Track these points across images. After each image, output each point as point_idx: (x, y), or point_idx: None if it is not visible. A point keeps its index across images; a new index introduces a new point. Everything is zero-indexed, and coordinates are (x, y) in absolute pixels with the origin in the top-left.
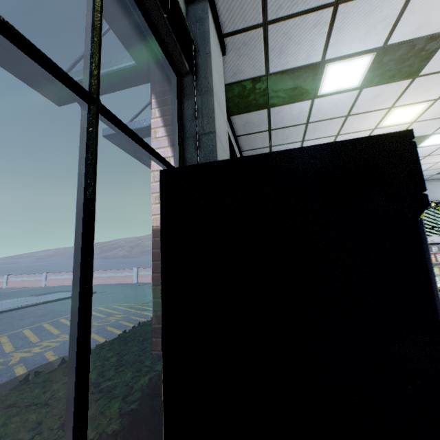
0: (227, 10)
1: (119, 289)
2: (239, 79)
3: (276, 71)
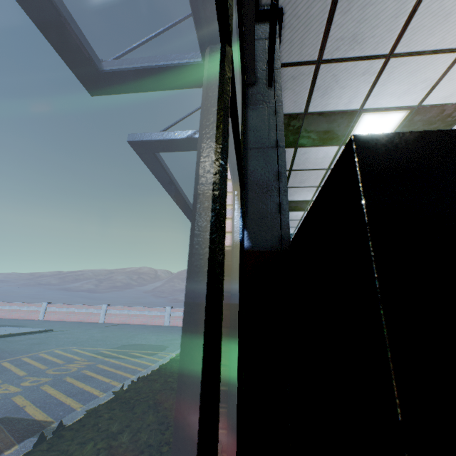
0: (286, 41)
1: (81, 328)
2: None
3: (314, 111)
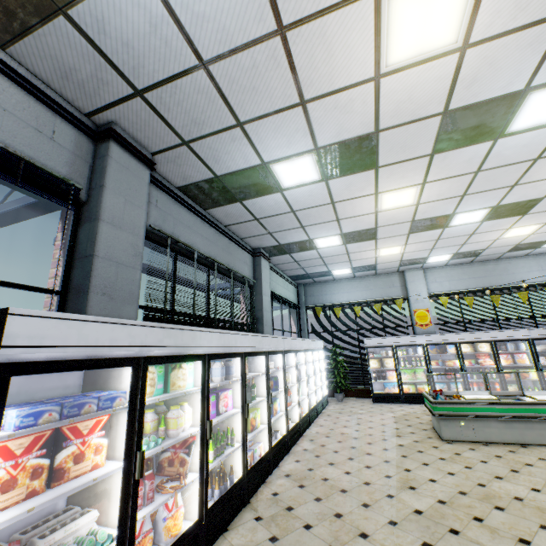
0: (145, 138)
1: None
2: (192, 181)
3: (223, 173)
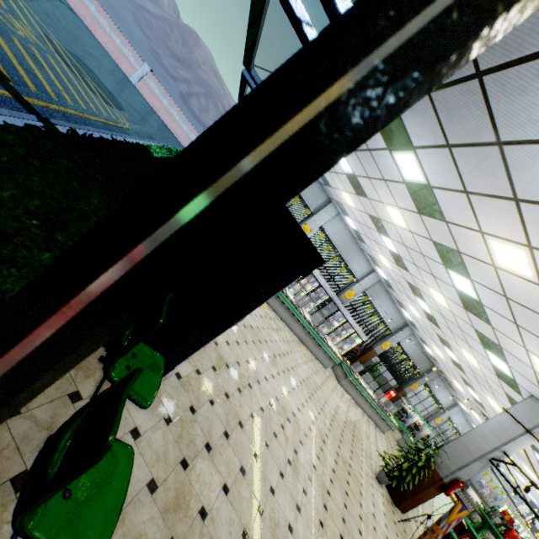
0: None
1: None
2: None
3: None
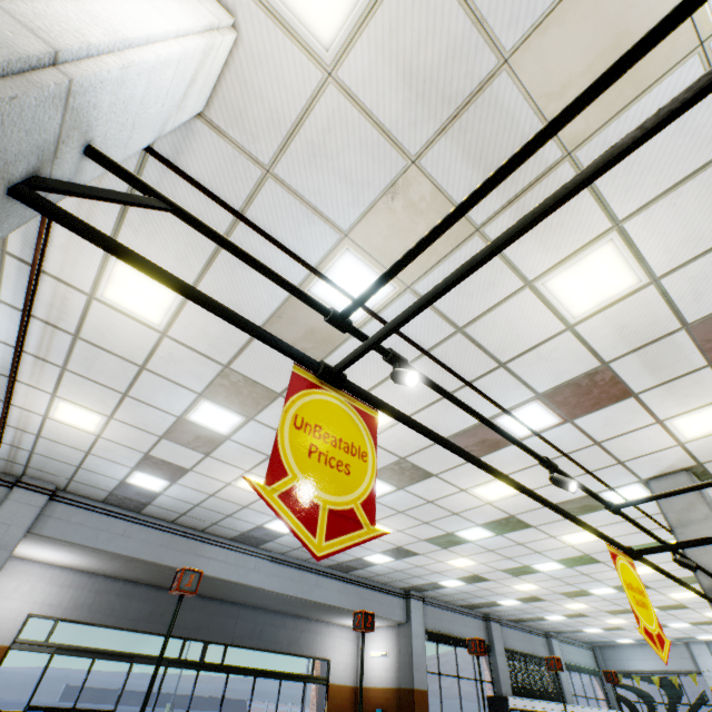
0: (497, 614)
1: None
2: (511, 618)
3: (524, 617)
